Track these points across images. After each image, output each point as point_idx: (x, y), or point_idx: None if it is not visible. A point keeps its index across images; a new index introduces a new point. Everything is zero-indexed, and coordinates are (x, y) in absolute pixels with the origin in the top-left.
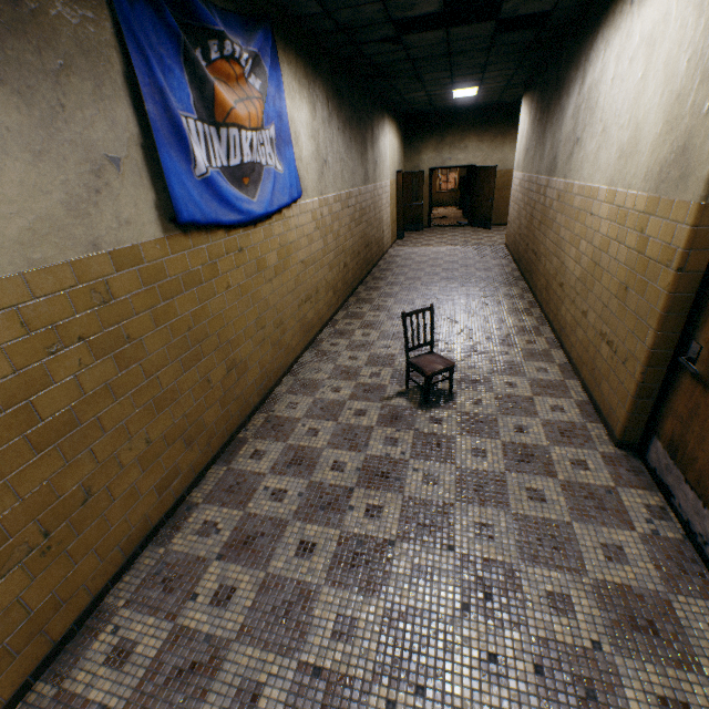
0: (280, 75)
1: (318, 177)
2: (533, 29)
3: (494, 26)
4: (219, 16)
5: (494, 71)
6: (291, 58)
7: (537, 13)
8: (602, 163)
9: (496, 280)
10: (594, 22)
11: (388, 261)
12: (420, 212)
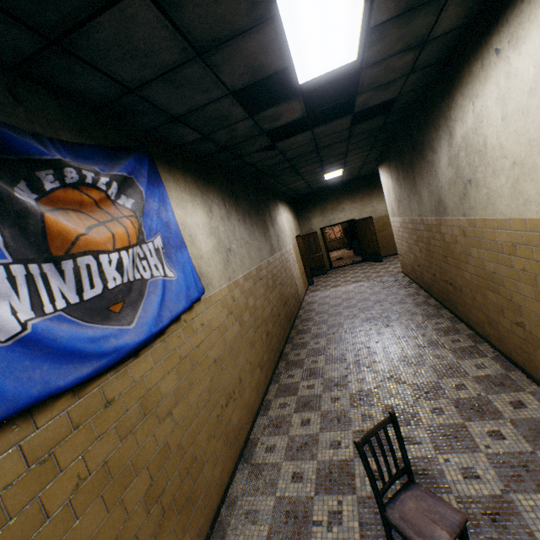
0: (165, 191)
1: (223, 265)
2: (382, 116)
3: (350, 119)
4: (67, 148)
5: (353, 155)
6: (178, 176)
7: (379, 108)
8: (533, 194)
9: (417, 313)
10: (443, 91)
11: (306, 310)
12: (321, 260)
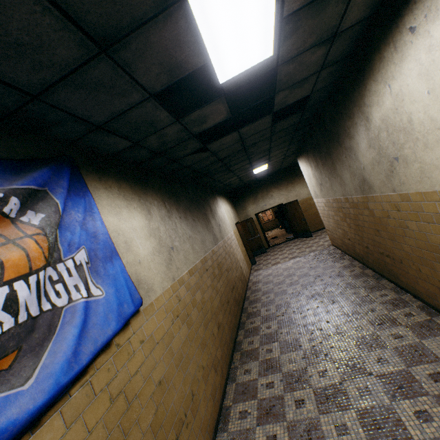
0: (92, 199)
1: (166, 265)
2: (297, 113)
3: (271, 118)
4: None
5: (275, 151)
6: (111, 183)
7: (293, 109)
8: None
9: (358, 285)
10: (353, 83)
11: (253, 290)
12: (260, 241)
